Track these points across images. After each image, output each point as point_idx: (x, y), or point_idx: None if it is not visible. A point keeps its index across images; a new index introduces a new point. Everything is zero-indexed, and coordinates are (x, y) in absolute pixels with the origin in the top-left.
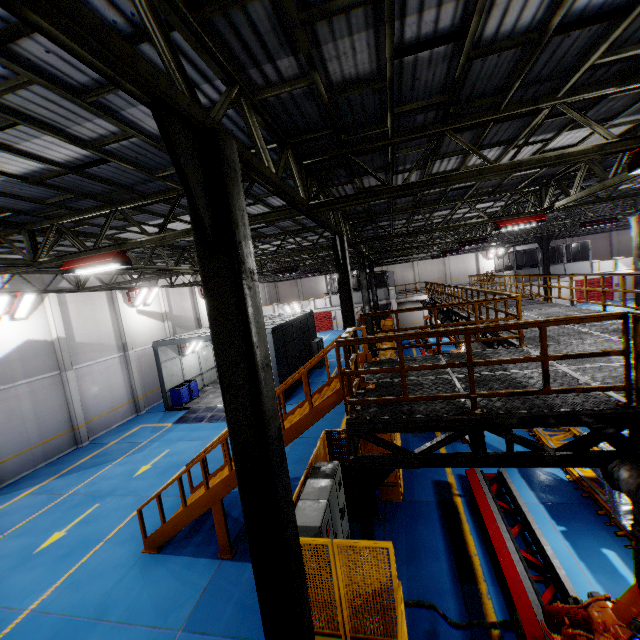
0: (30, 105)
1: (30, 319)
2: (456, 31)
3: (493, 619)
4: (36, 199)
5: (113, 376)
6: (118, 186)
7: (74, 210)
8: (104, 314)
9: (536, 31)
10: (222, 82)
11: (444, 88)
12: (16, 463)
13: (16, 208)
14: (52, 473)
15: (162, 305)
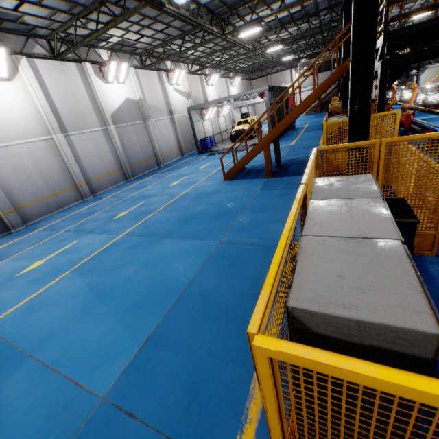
0: None
1: (125, 84)
2: None
3: None
4: None
5: (168, 130)
6: None
7: None
8: (157, 88)
9: None
10: None
11: None
12: (136, 168)
13: None
14: (154, 173)
15: (186, 86)
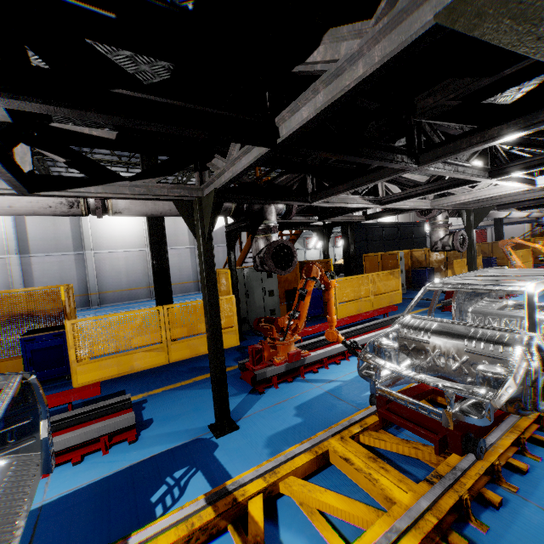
0: None
1: None
2: None
3: None
4: None
5: None
6: None
7: None
8: None
9: None
10: None
11: None
12: None
13: None
14: None
15: None
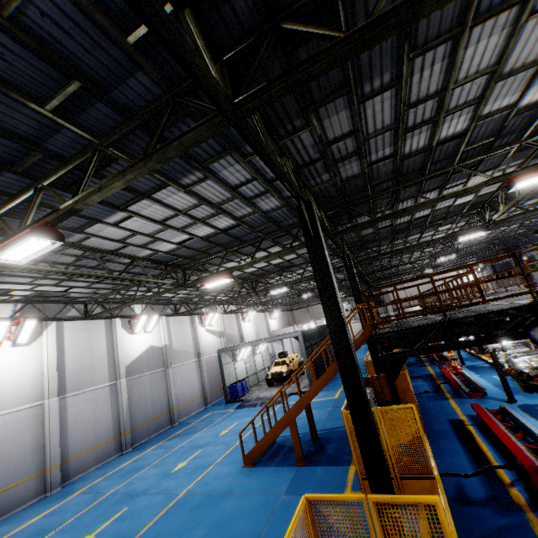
0: (228, 206)
1: (152, 332)
2: (392, 154)
3: (504, 477)
4: (197, 249)
5: (192, 375)
6: (236, 238)
7: (208, 254)
8: (188, 331)
9: (428, 147)
10: (301, 187)
11: (393, 172)
12: (140, 431)
13: (185, 255)
14: (161, 439)
15: (219, 326)
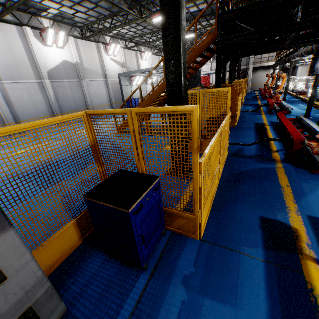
0: None
1: (64, 49)
2: None
3: (274, 148)
4: None
5: (101, 89)
6: None
7: None
8: (95, 56)
9: None
10: None
11: None
12: None
13: None
14: (81, 121)
15: (121, 58)
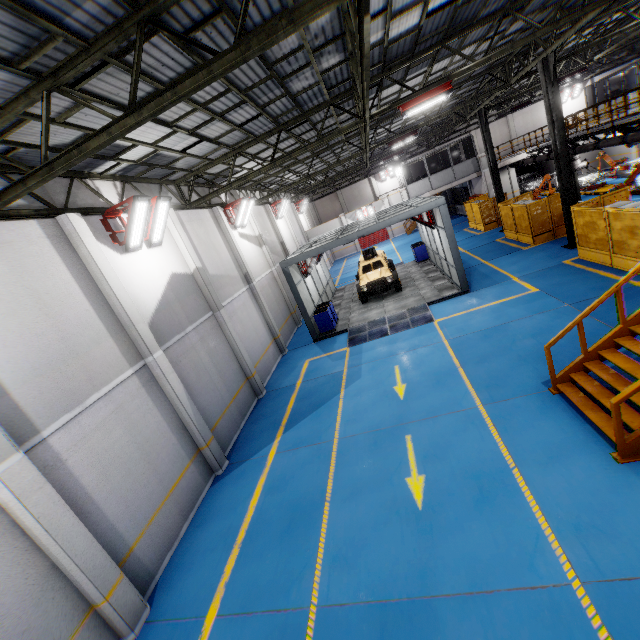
0: None
1: (162, 246)
2: None
3: None
4: None
5: (251, 314)
6: None
7: None
8: (217, 238)
9: None
10: None
11: None
12: (223, 427)
13: None
14: (270, 428)
15: (254, 227)
